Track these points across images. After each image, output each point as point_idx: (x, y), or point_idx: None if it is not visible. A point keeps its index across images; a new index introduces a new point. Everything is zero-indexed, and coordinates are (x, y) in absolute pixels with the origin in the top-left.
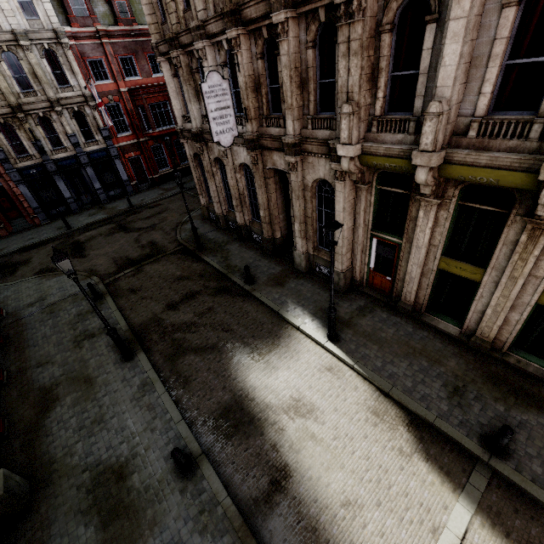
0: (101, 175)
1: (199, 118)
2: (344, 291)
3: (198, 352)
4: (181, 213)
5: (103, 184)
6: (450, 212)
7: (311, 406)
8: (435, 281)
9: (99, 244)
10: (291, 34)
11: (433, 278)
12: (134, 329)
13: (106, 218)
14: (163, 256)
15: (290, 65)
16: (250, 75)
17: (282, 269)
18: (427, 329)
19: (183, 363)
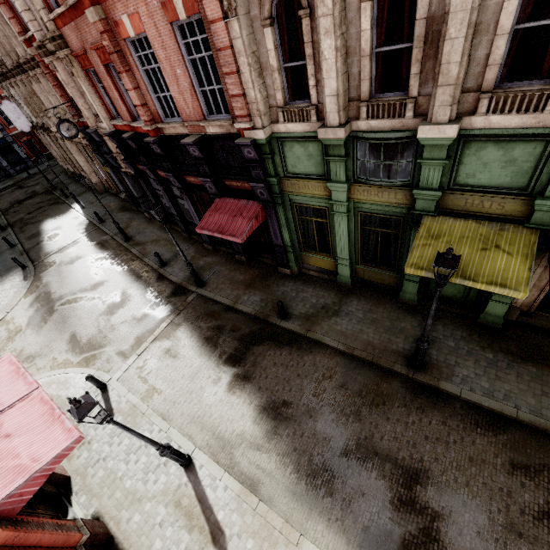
0: (6, 156)
1: (29, 116)
2: (103, 193)
3: (32, 224)
4: (57, 174)
5: (10, 163)
6: (89, 148)
7: (61, 227)
8: (112, 178)
9: (5, 197)
10: (21, 86)
11: (109, 176)
12: (11, 223)
13: (13, 184)
14: (36, 196)
15: (27, 97)
16: (25, 98)
17: (85, 190)
18: (118, 199)
19: (25, 228)
